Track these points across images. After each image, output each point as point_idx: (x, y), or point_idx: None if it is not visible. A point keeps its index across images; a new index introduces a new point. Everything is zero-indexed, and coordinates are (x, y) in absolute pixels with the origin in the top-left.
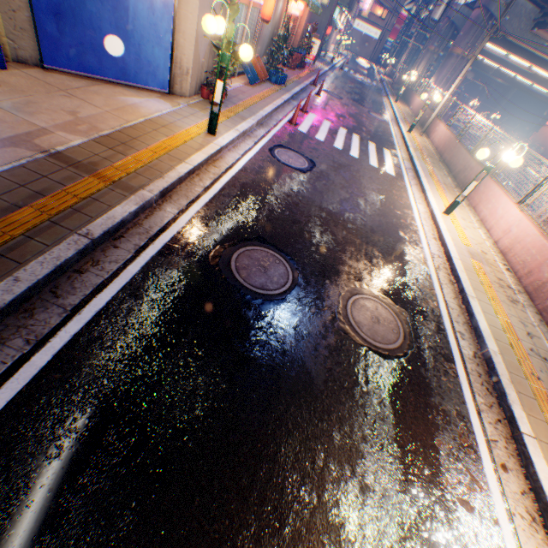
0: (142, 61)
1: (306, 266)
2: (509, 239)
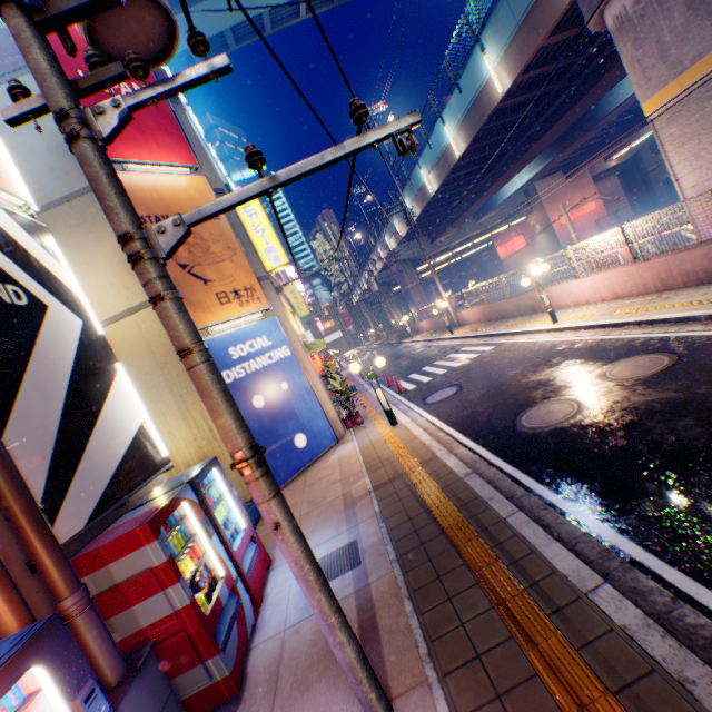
0: (315, 434)
1: (559, 394)
2: (604, 291)
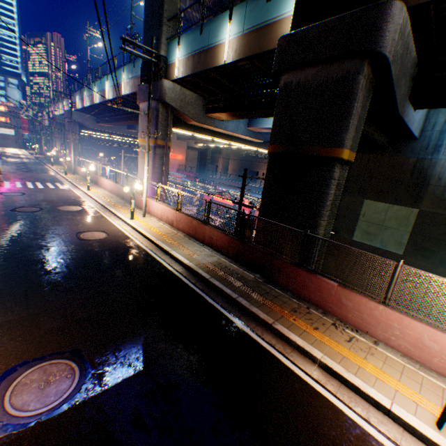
0: None
1: (43, 207)
2: (111, 188)
